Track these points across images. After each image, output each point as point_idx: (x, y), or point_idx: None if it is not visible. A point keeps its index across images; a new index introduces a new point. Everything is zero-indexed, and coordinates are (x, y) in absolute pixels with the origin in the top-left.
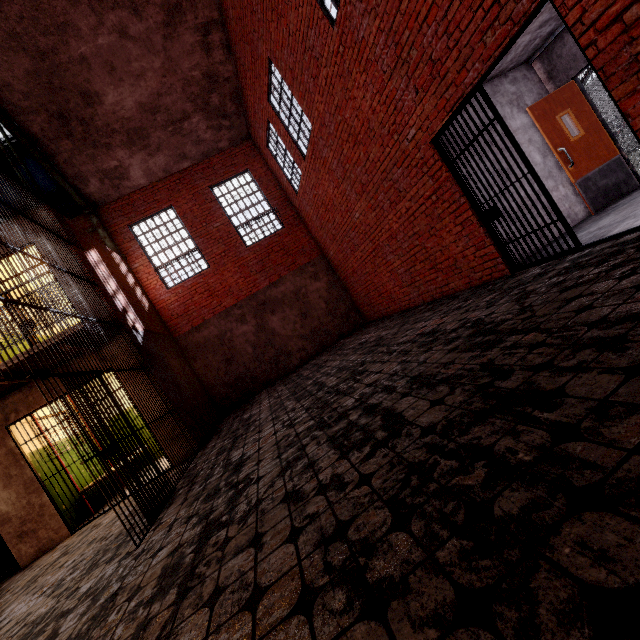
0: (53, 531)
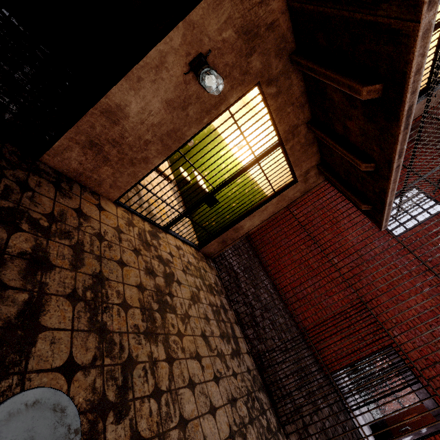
0: (113, 182)
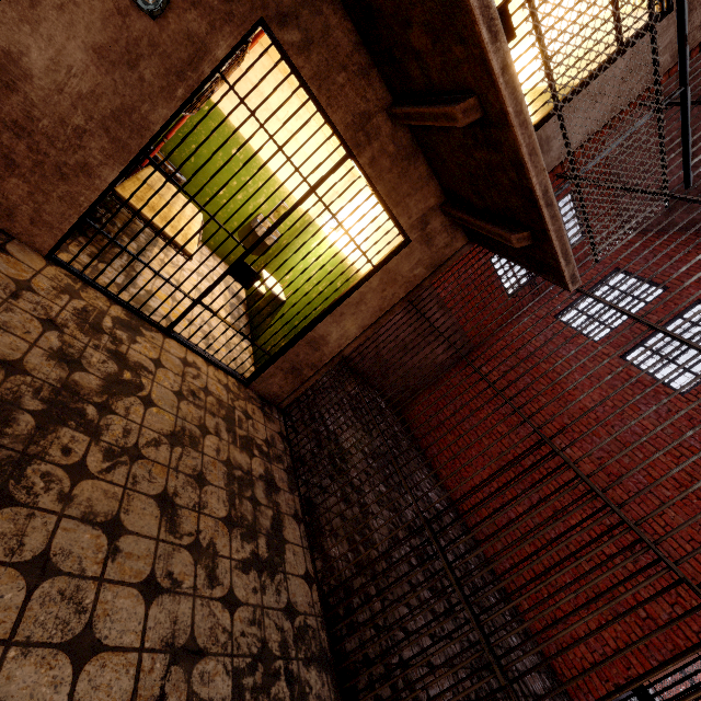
0: (34, 212)
